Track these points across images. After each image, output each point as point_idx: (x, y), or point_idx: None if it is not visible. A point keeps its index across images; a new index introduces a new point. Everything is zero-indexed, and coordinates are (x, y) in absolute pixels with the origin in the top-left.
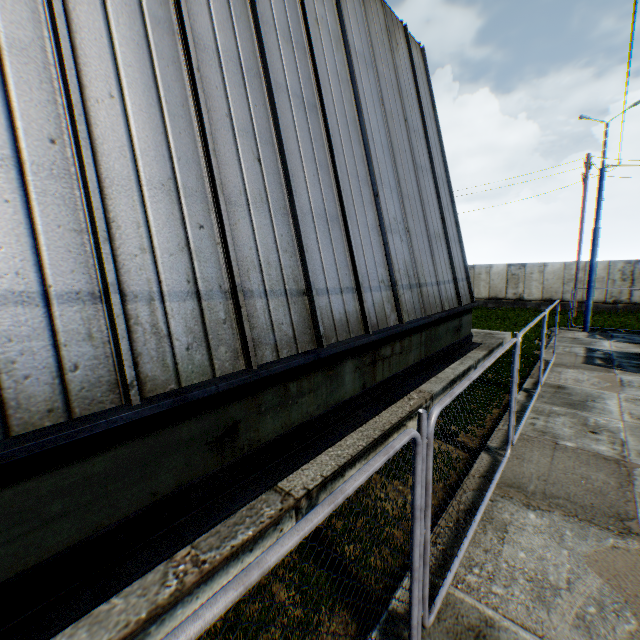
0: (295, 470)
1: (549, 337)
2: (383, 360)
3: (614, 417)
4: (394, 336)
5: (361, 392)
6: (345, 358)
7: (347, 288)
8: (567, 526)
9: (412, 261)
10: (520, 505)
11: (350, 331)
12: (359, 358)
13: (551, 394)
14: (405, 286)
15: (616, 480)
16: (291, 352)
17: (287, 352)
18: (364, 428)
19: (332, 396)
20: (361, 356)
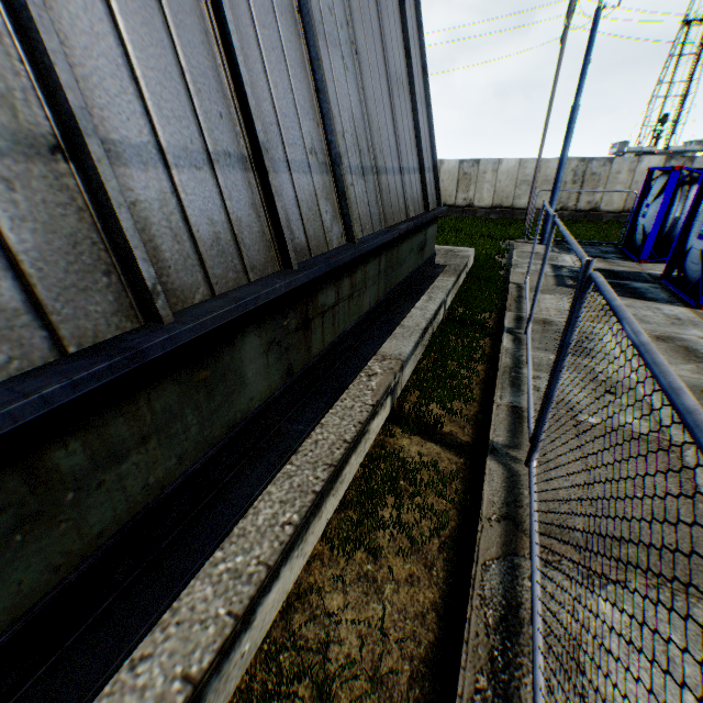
0: (109, 677)
1: (508, 252)
2: (322, 315)
3: (621, 363)
4: (340, 267)
5: (284, 386)
6: (240, 331)
7: (227, 155)
8: (664, 617)
9: (364, 120)
10: (579, 579)
11: (246, 266)
12: (274, 323)
13: (541, 334)
14: (355, 169)
15: (675, 481)
16: (27, 360)
17: (4, 364)
18: (294, 465)
19: (217, 420)
20: (278, 318)
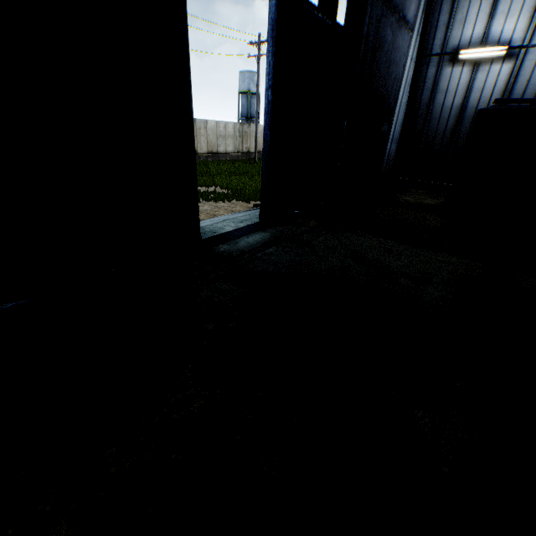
0: None
1: None
2: None
3: None
4: None
5: None
6: None
7: None
8: None
9: None
10: None
11: None
12: None
13: None
14: None
15: None
16: None
17: None
18: None
19: None
20: None
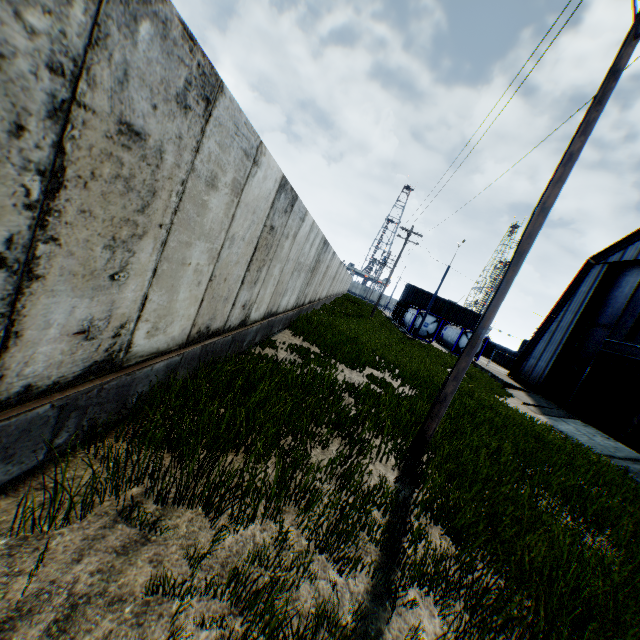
0: None
1: None
2: None
3: None
4: None
5: None
6: None
7: None
8: None
9: None
10: None
11: None
12: None
13: None
14: None
15: None
16: None
17: None
18: None
19: None
20: None
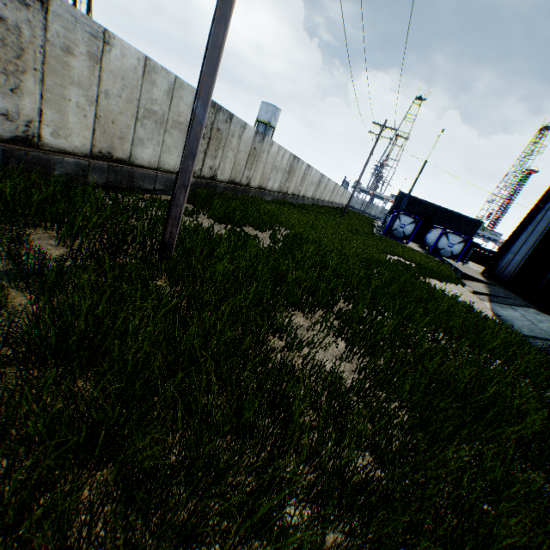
0: None
1: None
2: None
3: None
4: None
5: None
6: None
7: None
8: None
9: None
10: None
11: None
12: None
13: None
14: None
15: None
16: None
17: None
18: None
19: None
20: None
